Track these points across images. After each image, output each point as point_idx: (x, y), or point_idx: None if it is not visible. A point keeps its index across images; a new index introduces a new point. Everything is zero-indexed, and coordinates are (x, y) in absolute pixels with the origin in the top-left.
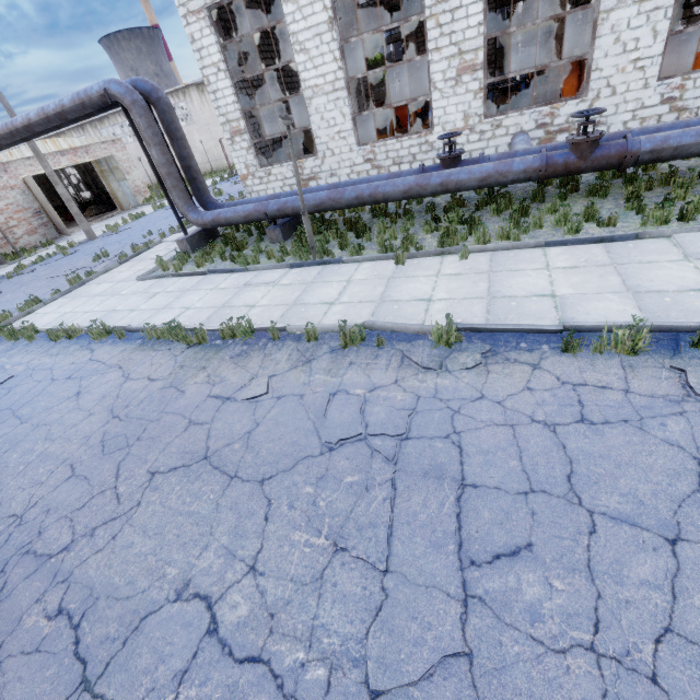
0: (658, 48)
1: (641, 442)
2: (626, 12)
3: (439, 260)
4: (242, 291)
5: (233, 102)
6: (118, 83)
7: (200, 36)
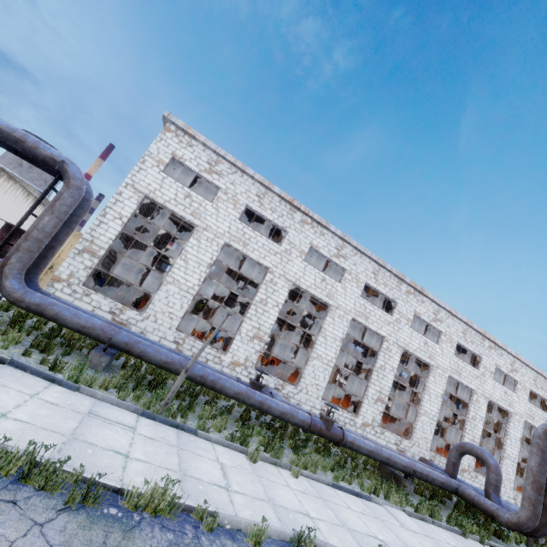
0: (324, 385)
1: None
2: (318, 363)
3: (277, 470)
4: (90, 421)
5: (111, 238)
6: (80, 170)
7: (127, 198)
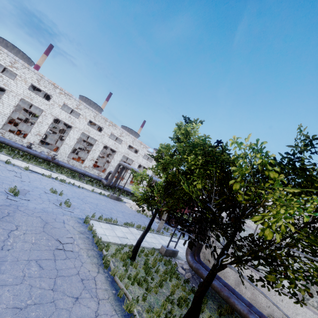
0: (69, 153)
1: (47, 181)
2: (66, 146)
3: (22, 162)
4: None
5: None
6: None
7: None
